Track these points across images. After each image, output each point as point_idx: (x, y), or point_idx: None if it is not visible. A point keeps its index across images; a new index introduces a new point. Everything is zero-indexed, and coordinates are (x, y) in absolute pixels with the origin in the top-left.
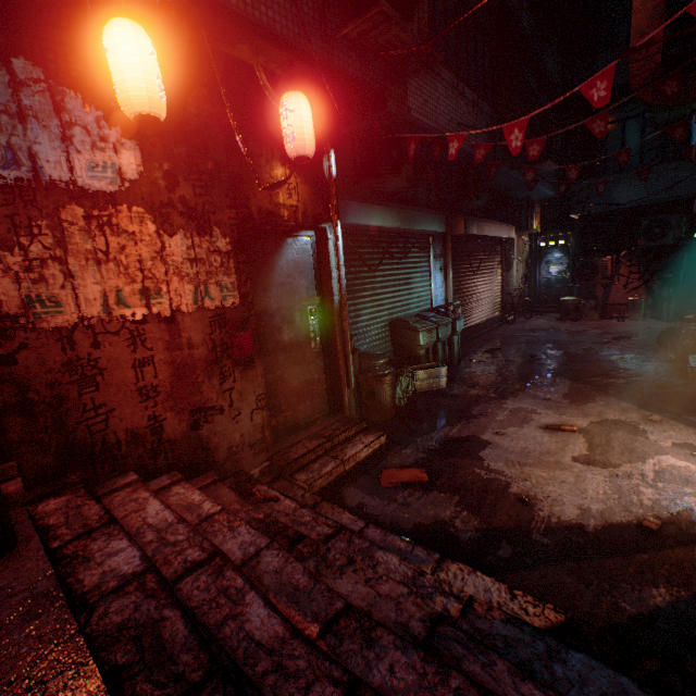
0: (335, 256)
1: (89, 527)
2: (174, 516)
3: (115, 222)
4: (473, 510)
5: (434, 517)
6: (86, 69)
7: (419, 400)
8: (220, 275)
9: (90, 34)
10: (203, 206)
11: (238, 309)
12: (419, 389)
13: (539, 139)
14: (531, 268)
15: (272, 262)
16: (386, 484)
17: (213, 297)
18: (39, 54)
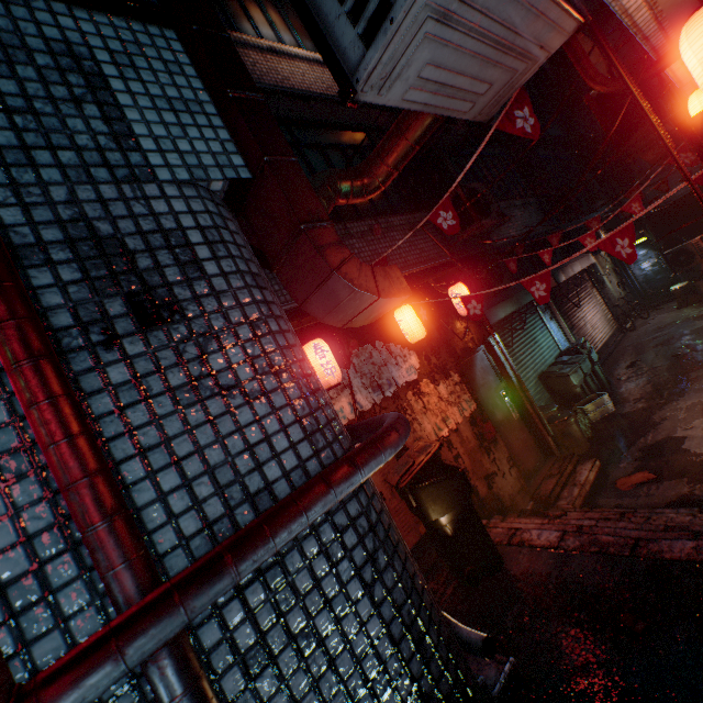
0: (501, 353)
1: (509, 534)
2: (535, 524)
3: (421, 391)
4: (702, 482)
5: (676, 494)
6: (389, 330)
7: (600, 428)
8: (462, 395)
9: (384, 316)
10: (441, 363)
11: (476, 410)
12: (592, 420)
13: (595, 217)
14: (621, 273)
15: (472, 375)
16: (624, 489)
17: (465, 409)
18: (378, 336)
